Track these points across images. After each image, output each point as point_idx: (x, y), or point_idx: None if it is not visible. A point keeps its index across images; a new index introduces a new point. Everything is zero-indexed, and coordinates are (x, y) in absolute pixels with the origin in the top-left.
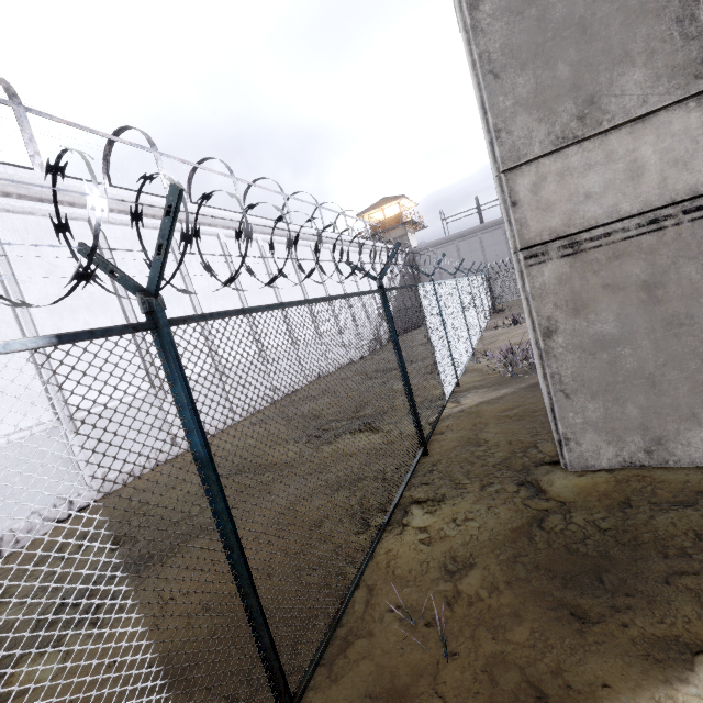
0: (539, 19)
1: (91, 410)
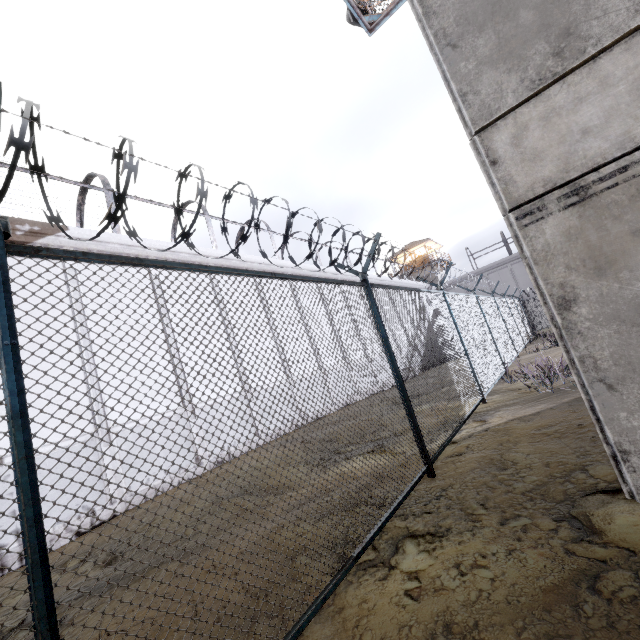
0: None
1: (126, 425)
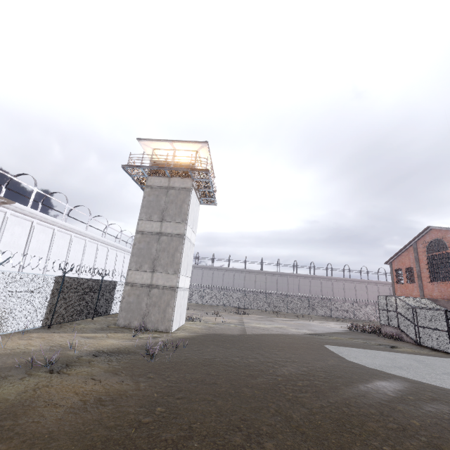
0: (140, 252)
1: None
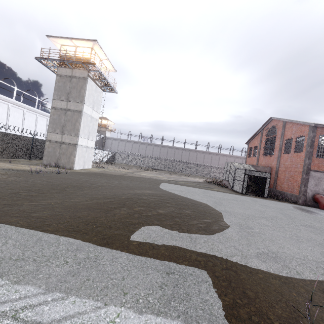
0: (54, 121)
1: None
